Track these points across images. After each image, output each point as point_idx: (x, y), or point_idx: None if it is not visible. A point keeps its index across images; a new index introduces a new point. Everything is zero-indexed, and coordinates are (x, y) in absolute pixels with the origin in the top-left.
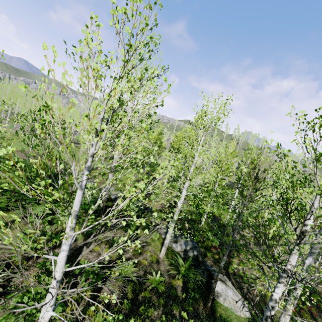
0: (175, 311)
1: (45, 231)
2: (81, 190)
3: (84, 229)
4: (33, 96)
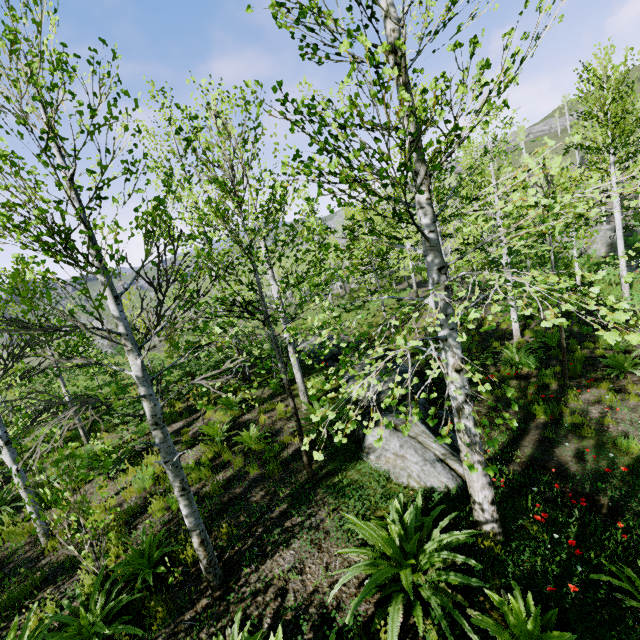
0: (253, 473)
1: None
2: None
3: None
4: None
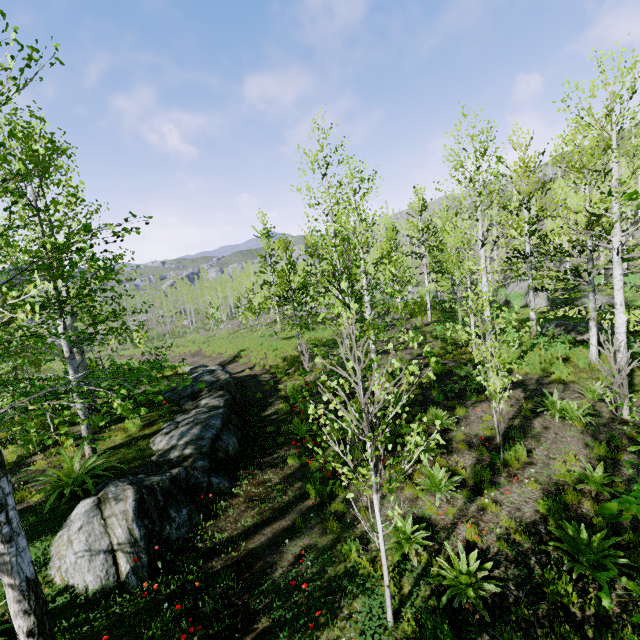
0: None
1: None
2: None
3: None
4: None
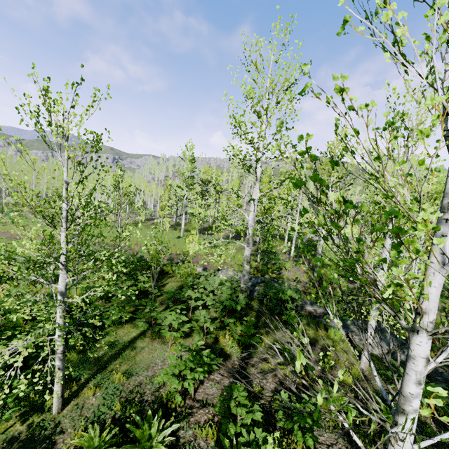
0: None
1: (194, 349)
2: (445, 274)
3: (440, 358)
4: (301, 93)
